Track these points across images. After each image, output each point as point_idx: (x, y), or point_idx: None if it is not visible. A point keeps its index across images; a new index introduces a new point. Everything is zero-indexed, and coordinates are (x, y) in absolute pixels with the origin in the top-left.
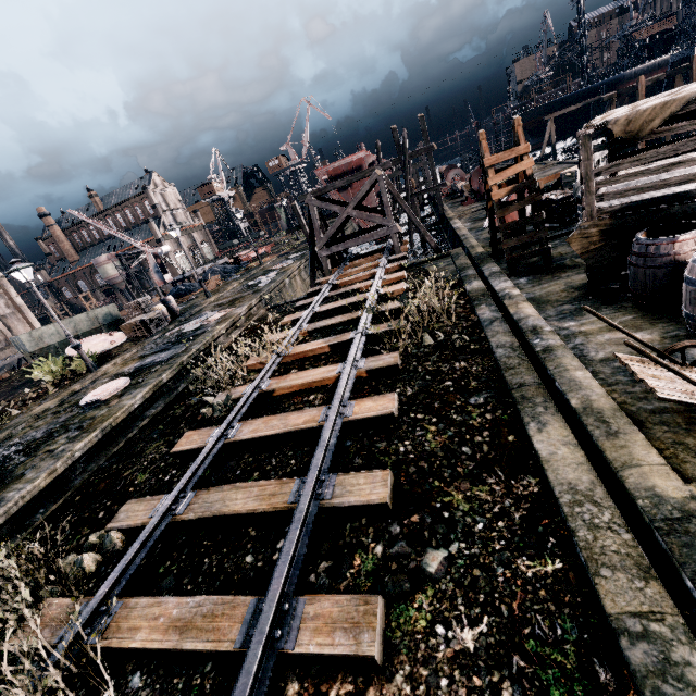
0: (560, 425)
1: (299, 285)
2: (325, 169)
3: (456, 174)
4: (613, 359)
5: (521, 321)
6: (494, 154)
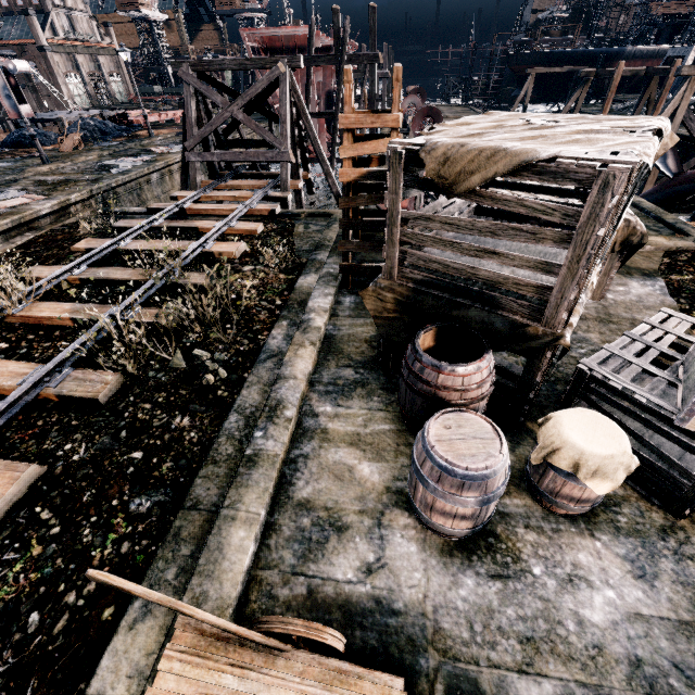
0: (164, 623)
1: (178, 185)
2: (255, 32)
3: (413, 103)
4: (311, 508)
5: (278, 382)
6: (366, 111)
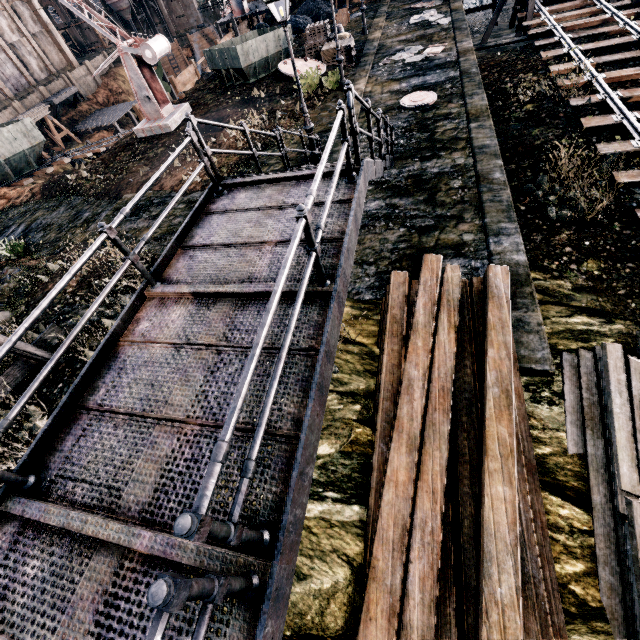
0: None
1: None
2: None
3: None
4: None
5: None
6: None
